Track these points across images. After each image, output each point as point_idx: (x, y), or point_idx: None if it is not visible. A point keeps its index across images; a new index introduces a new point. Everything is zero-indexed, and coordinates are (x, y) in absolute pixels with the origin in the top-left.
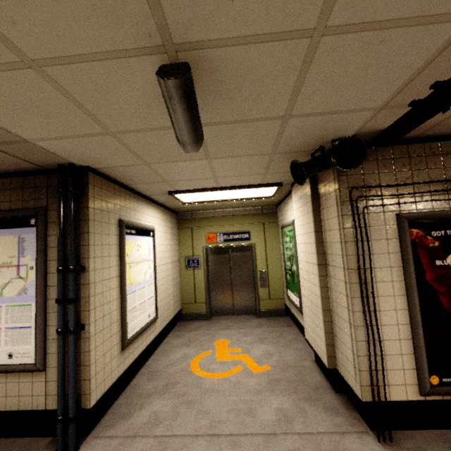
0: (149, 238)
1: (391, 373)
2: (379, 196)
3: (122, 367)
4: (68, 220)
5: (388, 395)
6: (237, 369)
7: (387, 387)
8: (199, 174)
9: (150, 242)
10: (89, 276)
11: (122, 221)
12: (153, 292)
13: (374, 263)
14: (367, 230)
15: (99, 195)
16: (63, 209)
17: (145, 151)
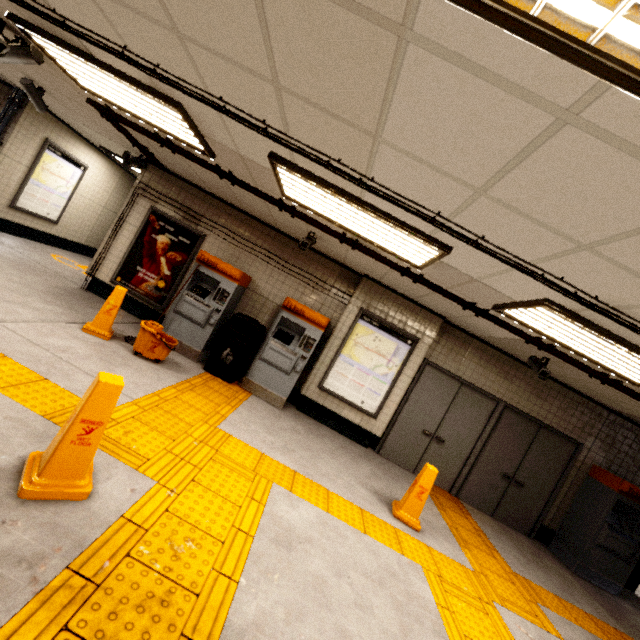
0: (78, 170)
1: (105, 268)
2: (149, 193)
3: (5, 215)
4: (5, 117)
5: (98, 275)
6: (75, 268)
7: (100, 272)
8: (102, 140)
9: (78, 173)
10: (3, 150)
11: (48, 140)
12: (62, 205)
13: (129, 221)
14: (135, 205)
15: (34, 116)
16: (6, 110)
17: (54, 106)
